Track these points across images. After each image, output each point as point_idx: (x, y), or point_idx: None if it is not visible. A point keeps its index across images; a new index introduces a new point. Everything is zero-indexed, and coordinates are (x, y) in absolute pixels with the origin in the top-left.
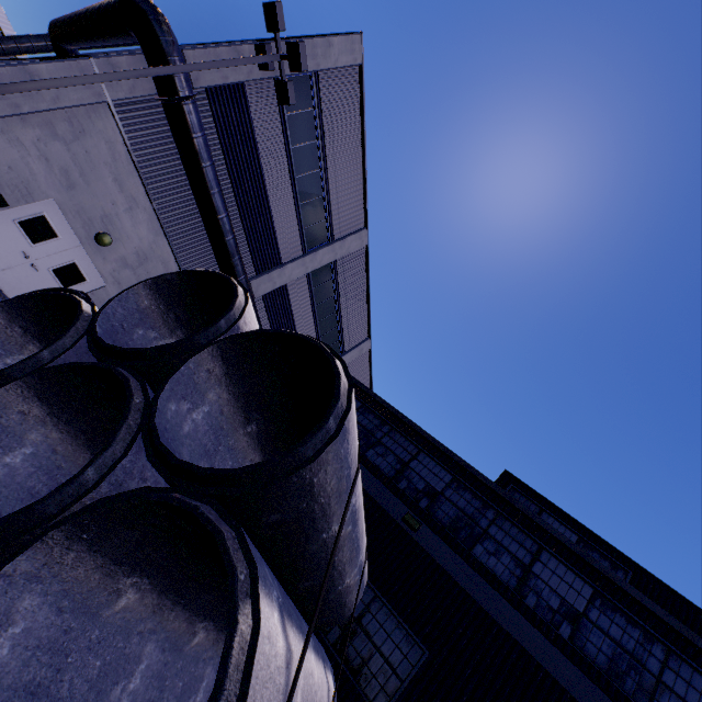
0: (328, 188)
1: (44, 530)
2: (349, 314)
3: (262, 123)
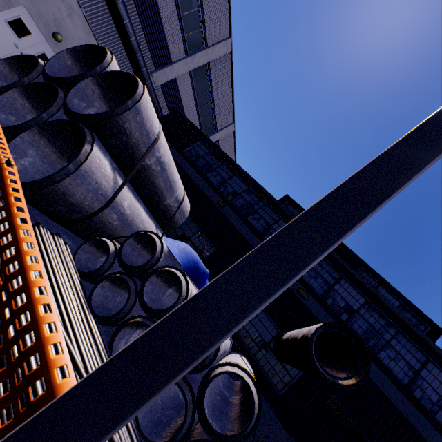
0: (202, 2)
1: (31, 127)
2: (219, 104)
3: None
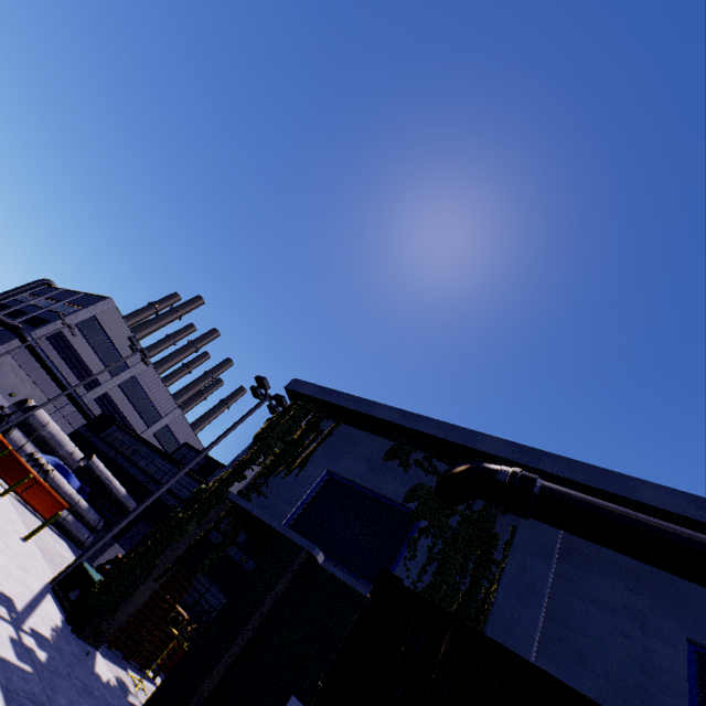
0: (117, 349)
1: None
2: (157, 397)
3: (74, 339)
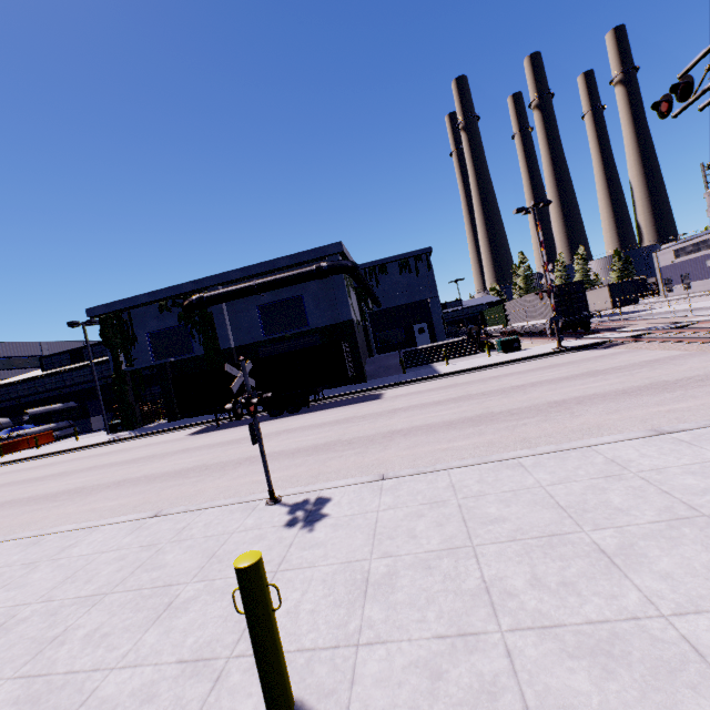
0: None
1: None
2: None
3: None
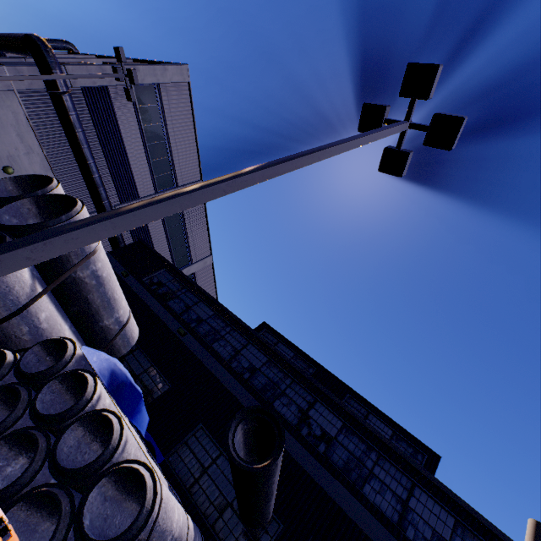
0: (171, 152)
1: None
2: (194, 236)
3: (121, 110)
